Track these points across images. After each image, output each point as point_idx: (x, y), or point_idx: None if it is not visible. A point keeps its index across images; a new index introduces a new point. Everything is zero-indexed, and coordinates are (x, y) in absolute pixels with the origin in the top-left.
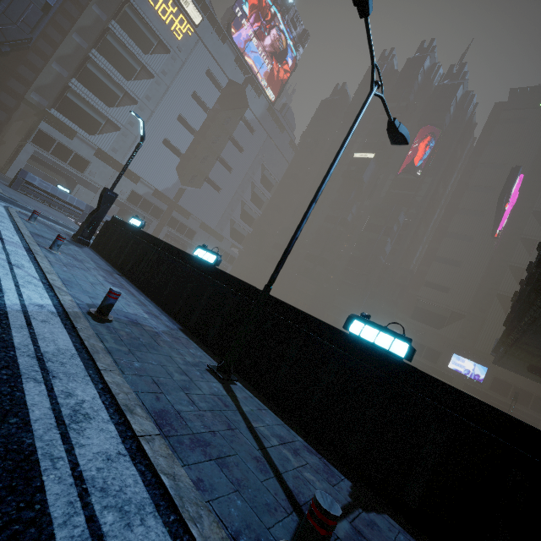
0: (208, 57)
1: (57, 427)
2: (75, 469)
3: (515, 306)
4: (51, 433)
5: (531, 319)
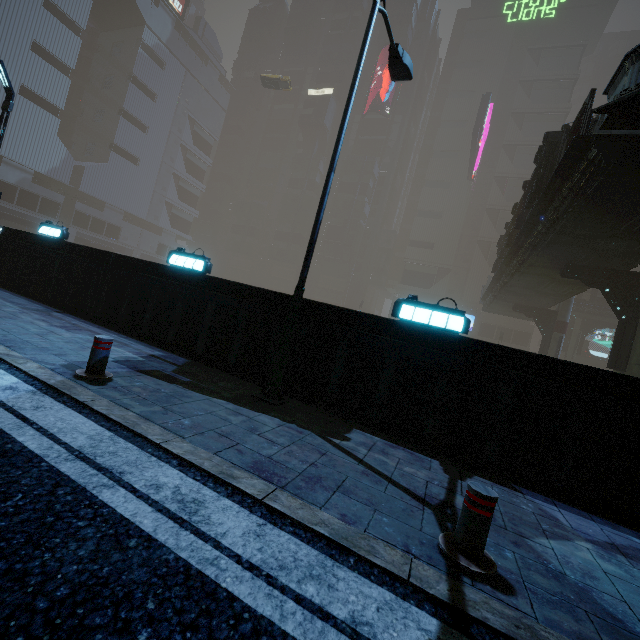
0: None
1: (181, 528)
2: (241, 561)
3: (502, 251)
4: (182, 537)
5: (519, 261)
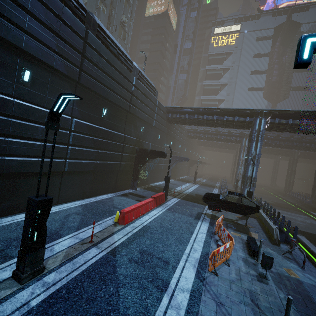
0: (253, 34)
1: None
2: None
3: None
4: None
5: None
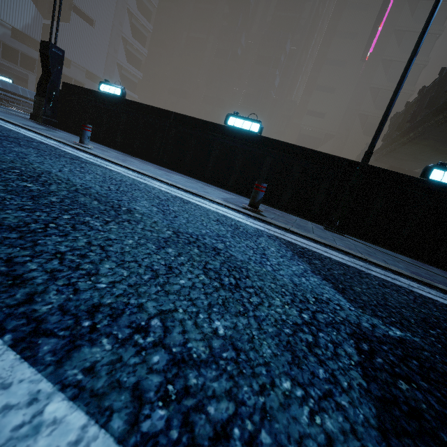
0: None
1: None
2: None
3: (399, 125)
4: None
5: (416, 134)
